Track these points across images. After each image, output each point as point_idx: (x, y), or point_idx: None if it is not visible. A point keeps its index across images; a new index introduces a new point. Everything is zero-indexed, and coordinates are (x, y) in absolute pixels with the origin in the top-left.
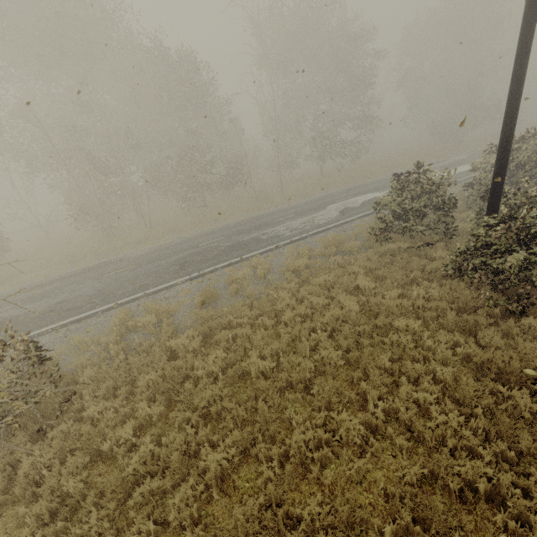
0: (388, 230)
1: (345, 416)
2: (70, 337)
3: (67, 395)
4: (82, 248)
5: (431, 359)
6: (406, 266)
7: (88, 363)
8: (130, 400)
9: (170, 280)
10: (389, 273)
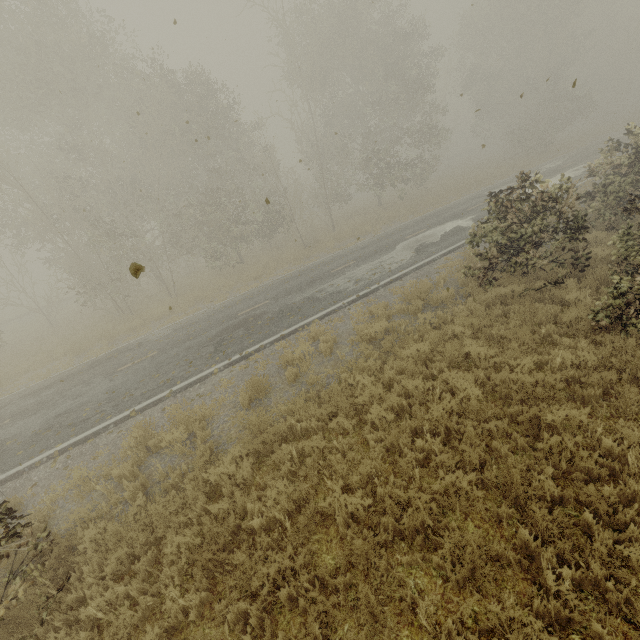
0: (491, 268)
1: (517, 614)
2: (70, 469)
3: (58, 580)
4: (92, 333)
5: (625, 475)
6: (531, 318)
7: (92, 516)
8: (155, 575)
9: (204, 369)
10: (511, 333)
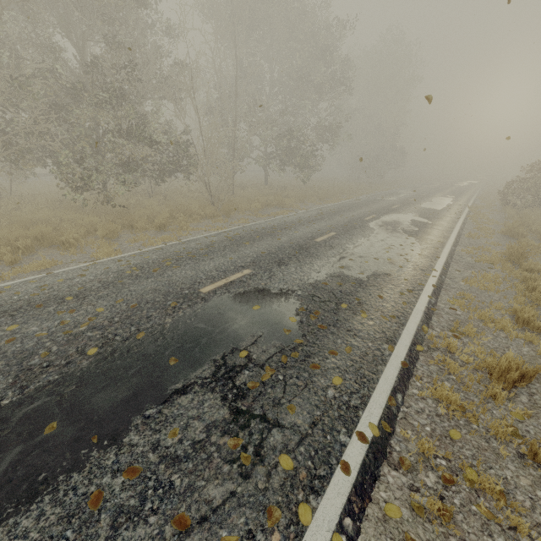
0: None
1: None
2: None
3: None
4: None
5: None
6: None
7: None
8: None
9: (271, 540)
10: None
